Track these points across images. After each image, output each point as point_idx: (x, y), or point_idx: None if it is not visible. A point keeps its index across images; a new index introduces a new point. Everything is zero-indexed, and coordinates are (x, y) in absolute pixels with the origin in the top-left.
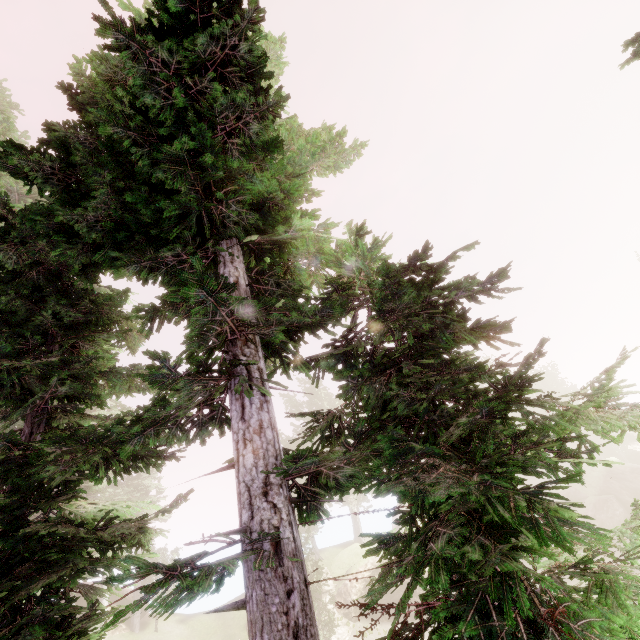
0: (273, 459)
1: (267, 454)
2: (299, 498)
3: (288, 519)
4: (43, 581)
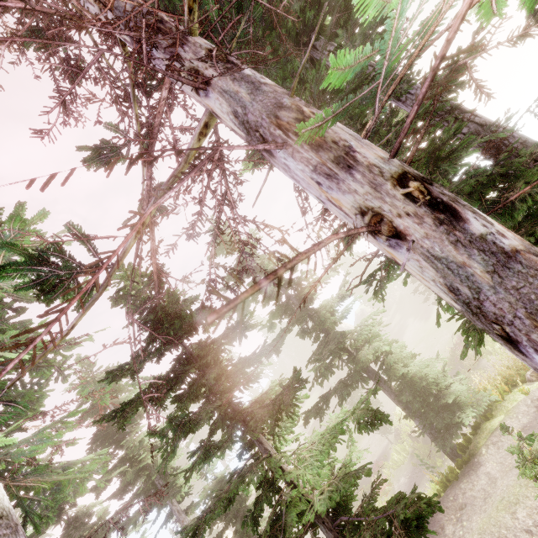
0: None
1: None
2: None
3: None
4: None
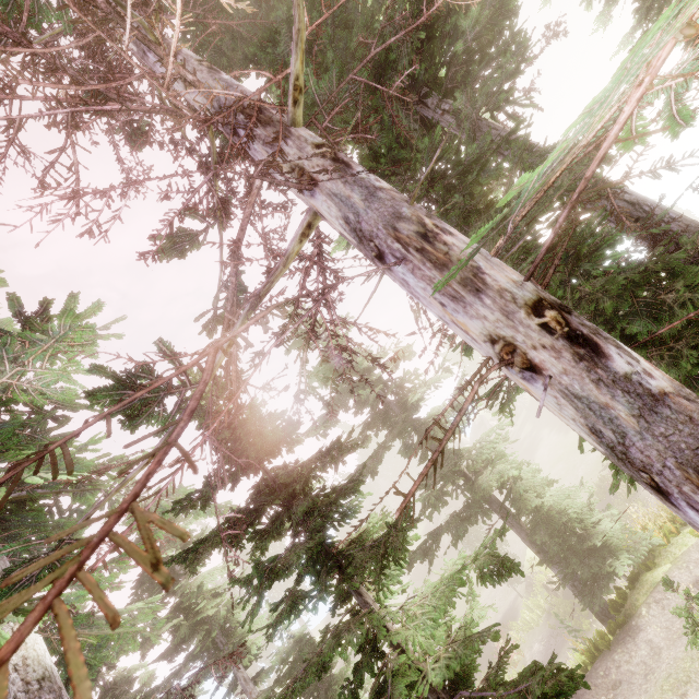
0: None
1: None
2: None
3: None
4: None
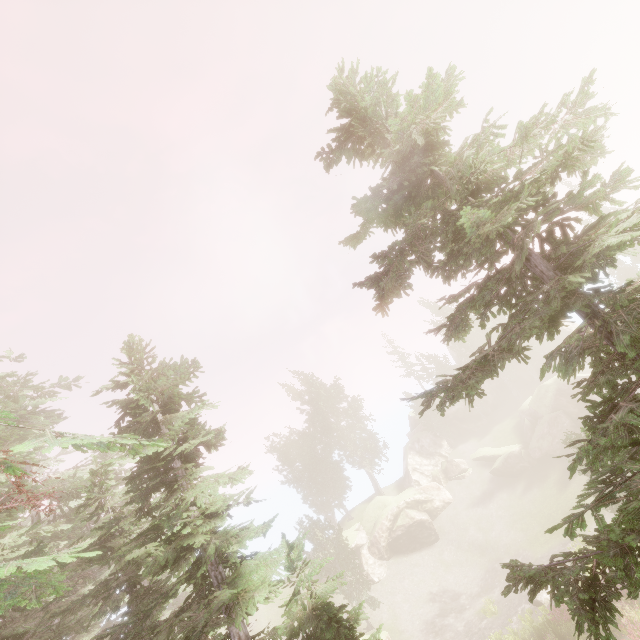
0: None
1: None
2: None
3: None
4: None
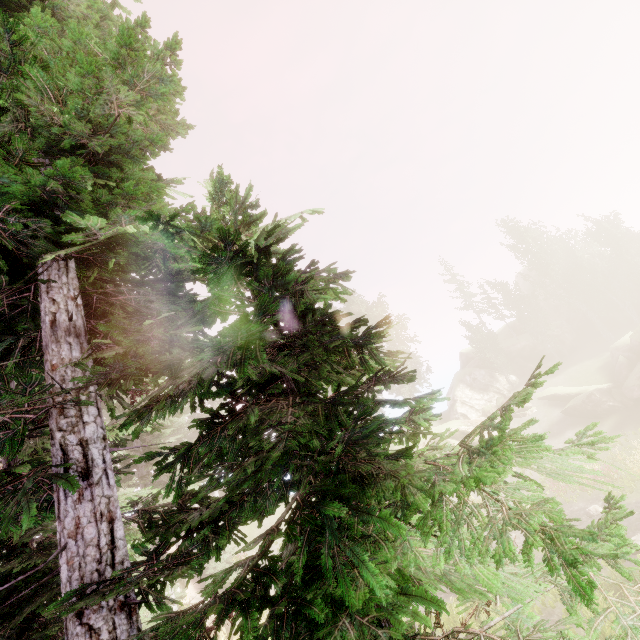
0: (94, 564)
1: (84, 562)
2: (141, 593)
3: (112, 636)
4: (31, 606)
